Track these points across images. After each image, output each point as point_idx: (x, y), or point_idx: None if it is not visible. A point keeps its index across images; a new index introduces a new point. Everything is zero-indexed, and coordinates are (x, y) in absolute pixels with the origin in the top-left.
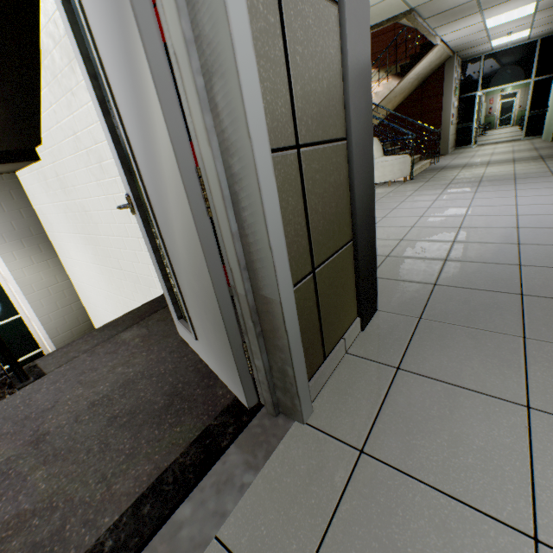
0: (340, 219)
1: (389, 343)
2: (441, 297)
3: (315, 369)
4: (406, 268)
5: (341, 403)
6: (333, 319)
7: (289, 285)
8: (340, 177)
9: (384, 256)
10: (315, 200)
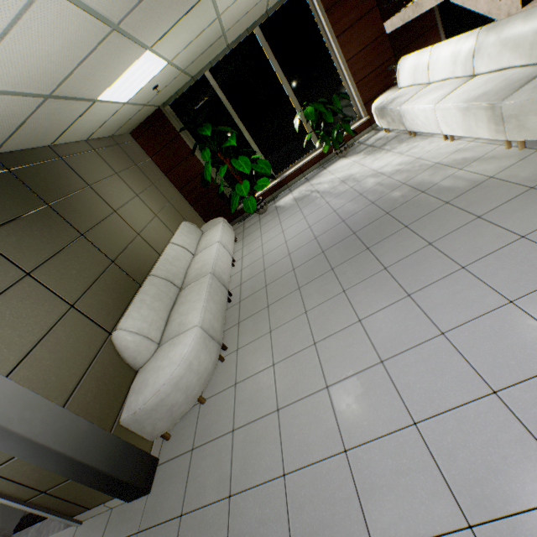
0: (50, 475)
1: (117, 527)
2: (162, 533)
3: (83, 511)
4: (209, 468)
5: (84, 534)
6: (85, 499)
7: (19, 504)
8: (33, 465)
9: (233, 427)
10: (20, 477)
